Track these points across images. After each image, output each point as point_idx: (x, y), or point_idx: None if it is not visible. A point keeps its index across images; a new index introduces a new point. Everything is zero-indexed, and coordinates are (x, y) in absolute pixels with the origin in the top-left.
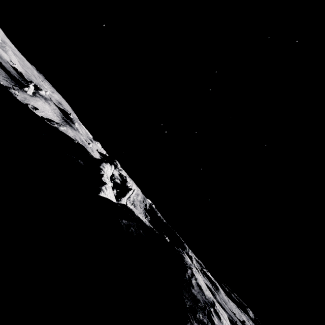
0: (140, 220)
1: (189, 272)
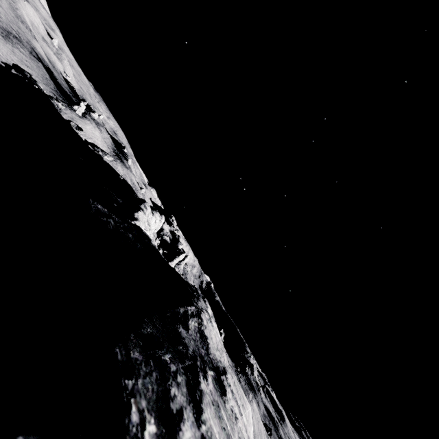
0: (154, 248)
1: (190, 309)
